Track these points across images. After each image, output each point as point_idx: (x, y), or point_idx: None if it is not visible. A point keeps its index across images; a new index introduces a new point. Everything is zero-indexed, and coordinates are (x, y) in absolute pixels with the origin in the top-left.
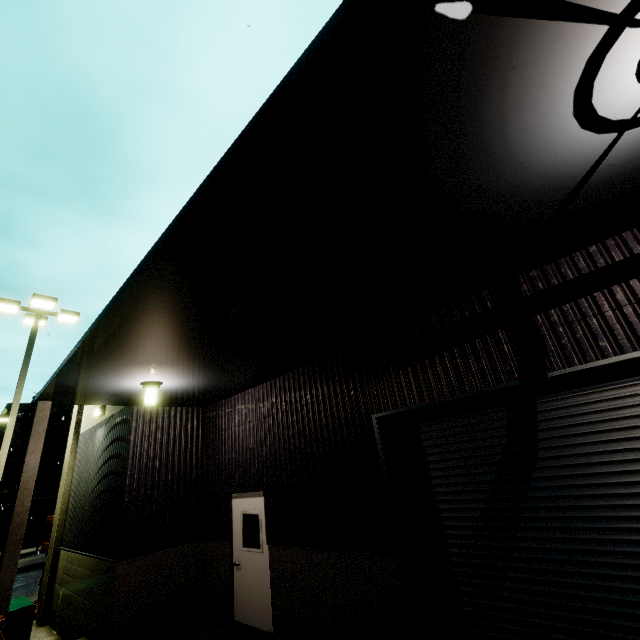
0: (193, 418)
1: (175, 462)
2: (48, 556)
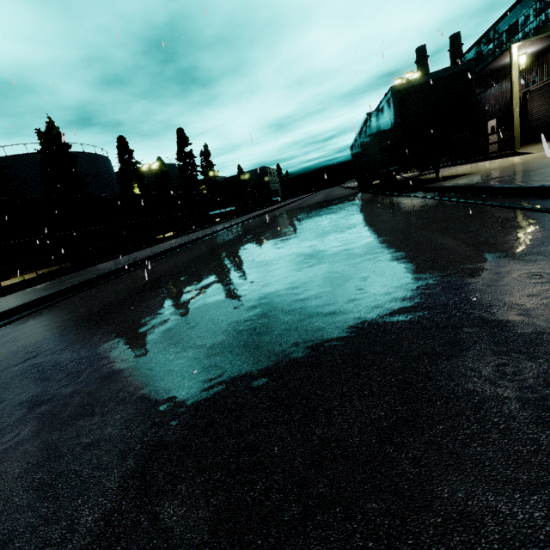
0: None
1: None
2: None
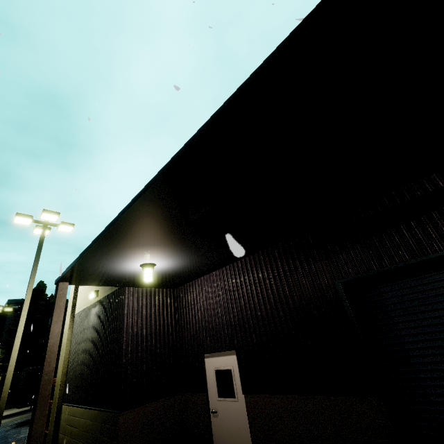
0: (167, 297)
1: (157, 331)
2: (52, 411)
